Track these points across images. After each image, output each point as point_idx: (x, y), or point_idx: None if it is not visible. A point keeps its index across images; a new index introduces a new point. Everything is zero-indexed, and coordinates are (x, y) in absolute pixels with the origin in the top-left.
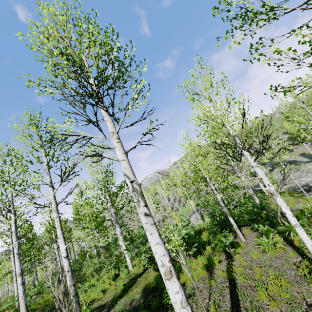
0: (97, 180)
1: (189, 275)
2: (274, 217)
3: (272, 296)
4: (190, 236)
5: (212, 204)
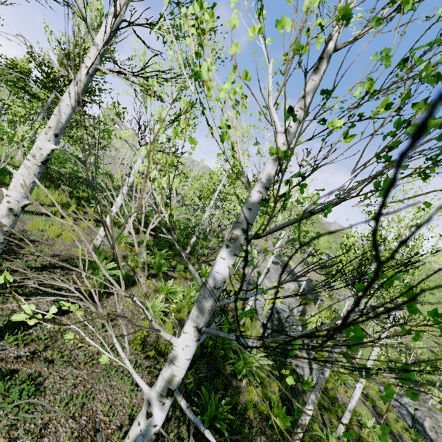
0: (74, 52)
1: (2, 161)
2: (182, 256)
3: (45, 230)
4: (82, 180)
5: (183, 221)
